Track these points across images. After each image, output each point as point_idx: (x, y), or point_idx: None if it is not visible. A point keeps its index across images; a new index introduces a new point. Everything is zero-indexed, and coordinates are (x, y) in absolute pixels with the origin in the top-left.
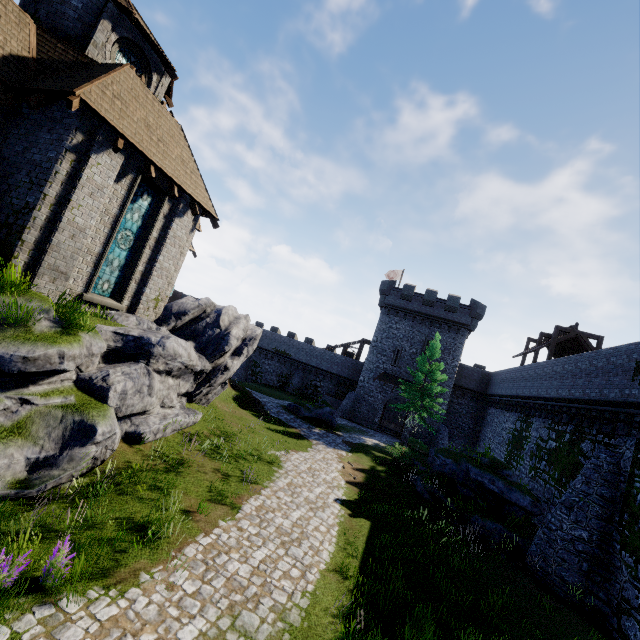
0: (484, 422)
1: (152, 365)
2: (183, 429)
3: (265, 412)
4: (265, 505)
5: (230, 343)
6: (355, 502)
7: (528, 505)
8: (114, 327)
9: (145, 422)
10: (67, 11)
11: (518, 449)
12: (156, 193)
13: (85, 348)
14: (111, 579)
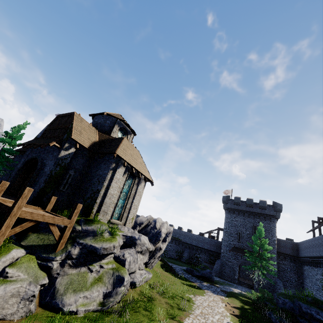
0: (303, 276)
1: (136, 249)
2: (147, 281)
3: (176, 273)
4: (193, 322)
5: (162, 236)
6: None
7: None
8: (121, 232)
9: (135, 277)
10: (105, 124)
11: None
12: (133, 177)
13: (118, 243)
14: None
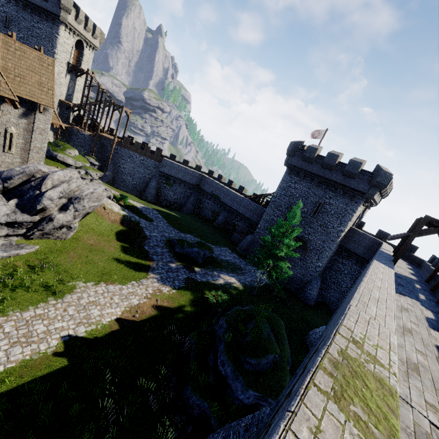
0: None
1: None
2: None
3: (141, 245)
4: None
5: (42, 203)
6: (89, 340)
7: (245, 399)
8: None
9: None
10: None
11: None
12: None
13: None
14: None
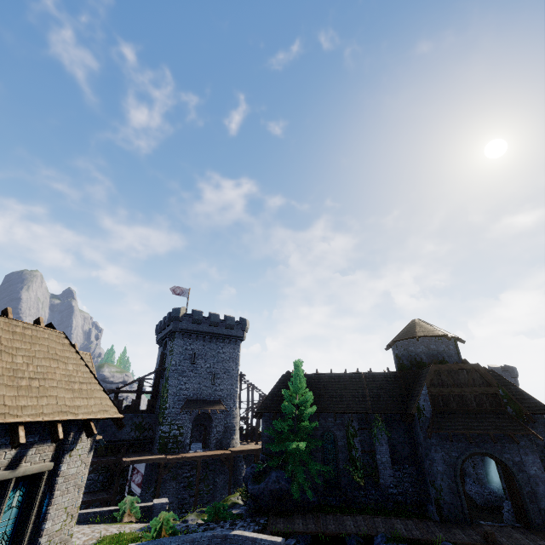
0: None
1: None
2: None
3: None
4: None
5: None
6: None
7: None
8: None
9: None
10: (451, 352)
11: None
12: None
13: None
14: None
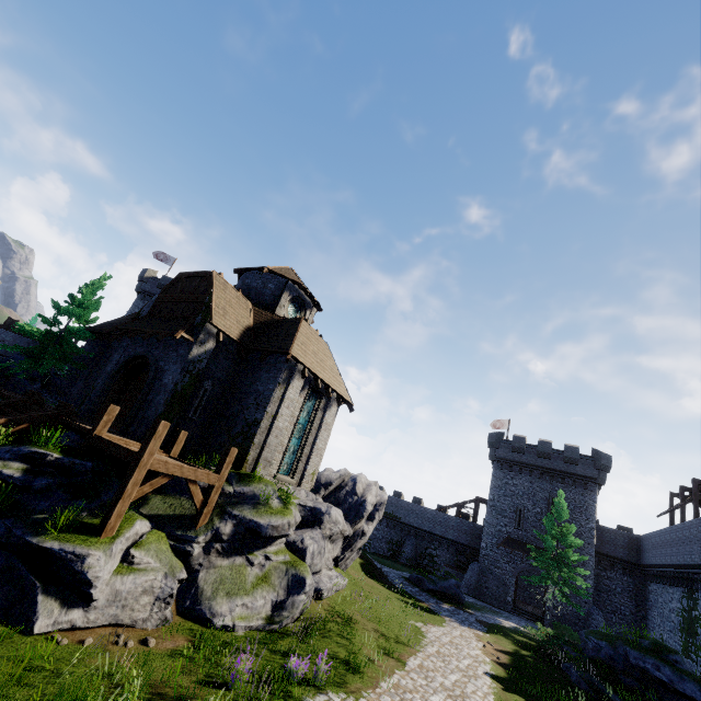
0: (648, 603)
1: (322, 530)
2: (339, 591)
3: (390, 583)
4: (424, 665)
5: (367, 509)
6: (504, 679)
7: None
8: (295, 500)
9: (321, 580)
10: (266, 291)
11: (692, 635)
12: (316, 395)
13: (294, 518)
14: (347, 690)
